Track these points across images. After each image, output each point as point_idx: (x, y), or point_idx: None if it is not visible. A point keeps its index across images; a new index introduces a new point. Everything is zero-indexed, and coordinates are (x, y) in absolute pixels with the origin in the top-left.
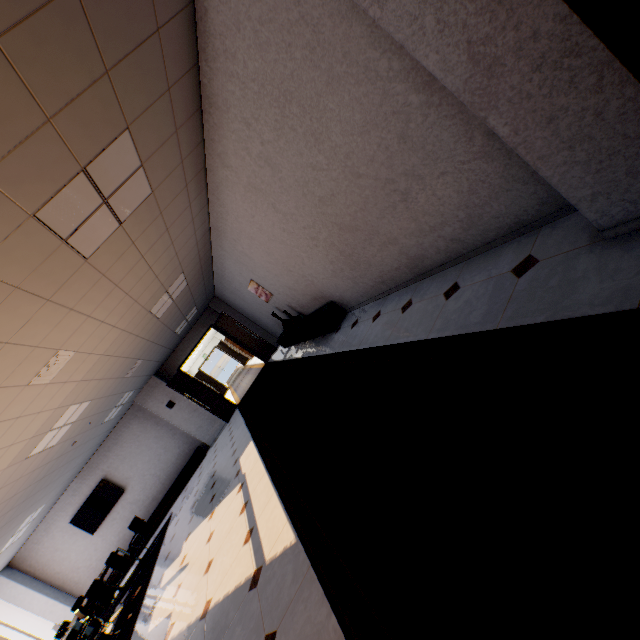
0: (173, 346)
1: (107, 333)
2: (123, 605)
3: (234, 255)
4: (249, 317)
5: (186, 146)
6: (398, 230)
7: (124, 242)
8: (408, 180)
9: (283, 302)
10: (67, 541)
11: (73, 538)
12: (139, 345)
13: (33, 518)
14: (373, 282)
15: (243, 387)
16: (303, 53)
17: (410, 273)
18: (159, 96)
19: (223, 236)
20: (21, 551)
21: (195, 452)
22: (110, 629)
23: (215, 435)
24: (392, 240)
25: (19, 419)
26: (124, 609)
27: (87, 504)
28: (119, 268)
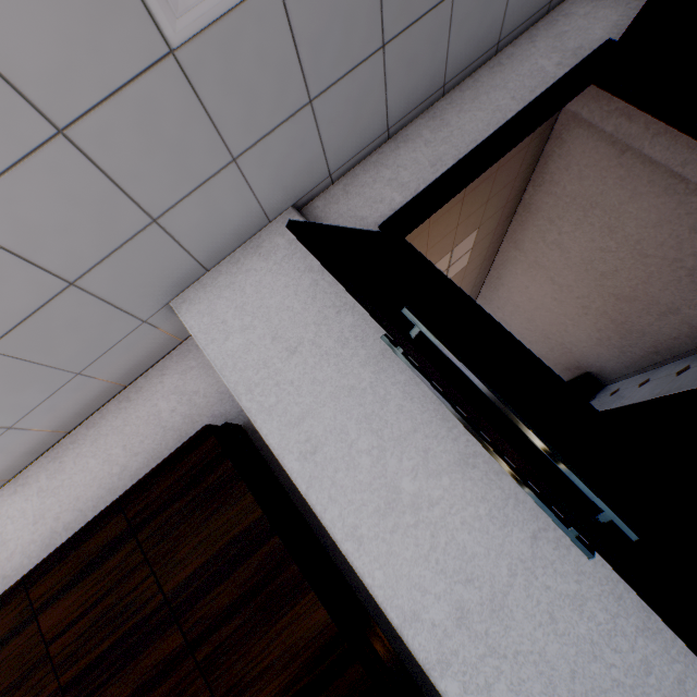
0: None
1: None
2: None
3: None
4: None
5: (496, 236)
6: (680, 301)
7: None
8: (696, 259)
9: None
10: None
11: None
12: None
13: None
14: (644, 352)
15: None
16: (614, 181)
17: (690, 343)
18: (499, 209)
19: (487, 304)
20: None
21: None
22: None
23: None
24: (673, 310)
25: None
26: None
27: None
28: None
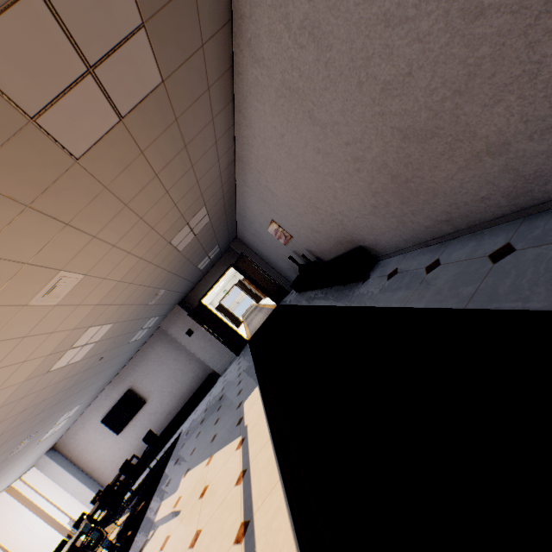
0: (196, 280)
1: (121, 259)
2: (129, 512)
3: (257, 191)
4: (266, 260)
5: (207, 20)
6: (520, 124)
7: (129, 148)
8: None
9: (302, 246)
10: (98, 436)
11: (102, 435)
12: (160, 275)
13: (70, 415)
14: (431, 221)
15: (255, 324)
16: None
17: (507, 205)
18: None
19: (247, 168)
20: (63, 438)
21: (207, 378)
22: (116, 533)
23: (225, 366)
24: (497, 147)
25: (26, 338)
26: (128, 519)
27: (115, 408)
28: (126, 183)
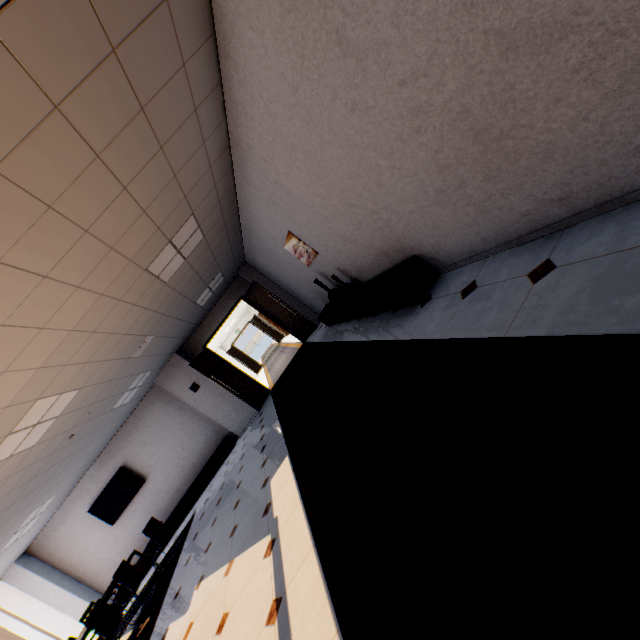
0: (197, 320)
1: (67, 297)
2: (131, 631)
3: (265, 192)
4: (285, 288)
5: None
6: None
7: (24, 94)
8: None
9: (331, 264)
10: (86, 531)
11: (92, 528)
12: (142, 318)
13: (42, 510)
14: (532, 203)
15: (277, 368)
16: None
17: None
18: None
19: (248, 157)
20: (39, 538)
21: (222, 442)
22: None
23: (244, 424)
24: None
25: None
26: None
27: (106, 492)
28: (39, 166)
